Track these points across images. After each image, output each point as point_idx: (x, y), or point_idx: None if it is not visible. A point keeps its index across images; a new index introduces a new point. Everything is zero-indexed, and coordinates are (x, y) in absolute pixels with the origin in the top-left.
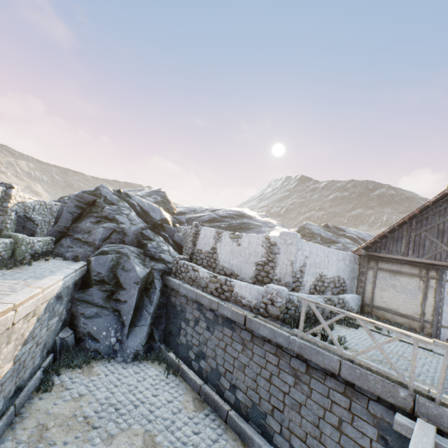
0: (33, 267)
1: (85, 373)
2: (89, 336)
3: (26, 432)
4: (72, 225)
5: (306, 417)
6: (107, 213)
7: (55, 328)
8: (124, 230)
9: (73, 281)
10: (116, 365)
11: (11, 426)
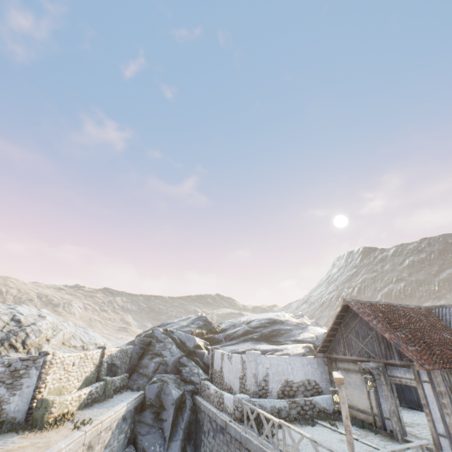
0: (114, 398)
1: None
2: (143, 450)
3: None
4: (138, 362)
5: None
6: (156, 351)
7: (123, 443)
8: (167, 362)
9: (134, 406)
10: None
11: None
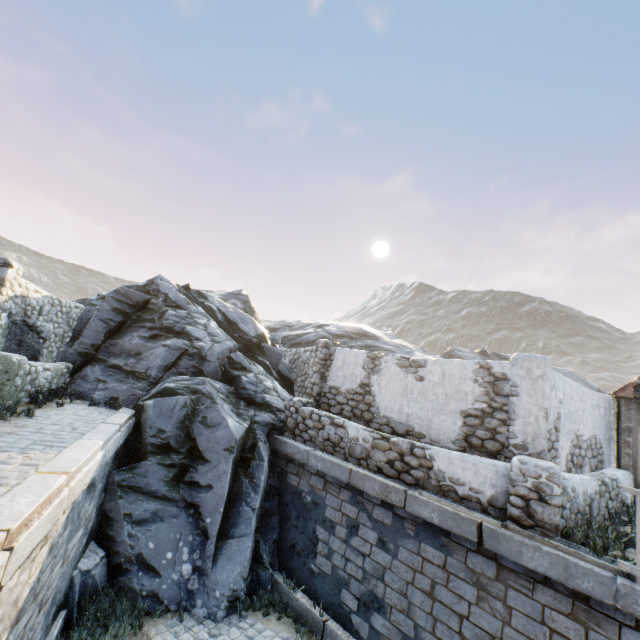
0: (37, 419)
1: None
2: (139, 563)
3: None
4: (105, 341)
5: None
6: (172, 322)
7: (75, 553)
8: (203, 352)
9: (116, 449)
10: (196, 629)
11: None
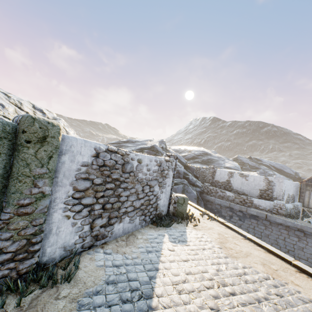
0: None
1: None
2: None
3: None
4: None
5: (306, 252)
6: None
7: None
8: (179, 171)
9: None
10: None
11: None
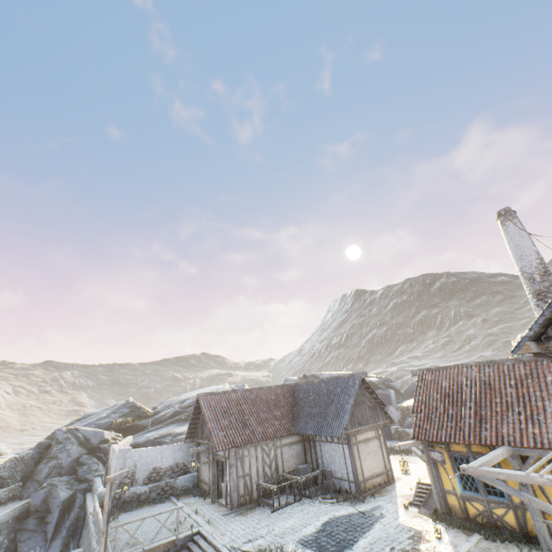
0: None
1: None
2: None
3: None
4: (35, 468)
5: None
6: (52, 454)
7: None
8: (62, 464)
9: (13, 517)
10: None
11: None
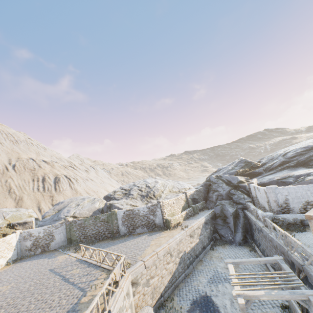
0: (199, 214)
1: (222, 247)
2: (222, 236)
3: (208, 257)
4: (207, 195)
5: None
6: (214, 189)
7: (210, 233)
8: (221, 194)
9: (209, 217)
10: (233, 246)
11: (205, 255)
